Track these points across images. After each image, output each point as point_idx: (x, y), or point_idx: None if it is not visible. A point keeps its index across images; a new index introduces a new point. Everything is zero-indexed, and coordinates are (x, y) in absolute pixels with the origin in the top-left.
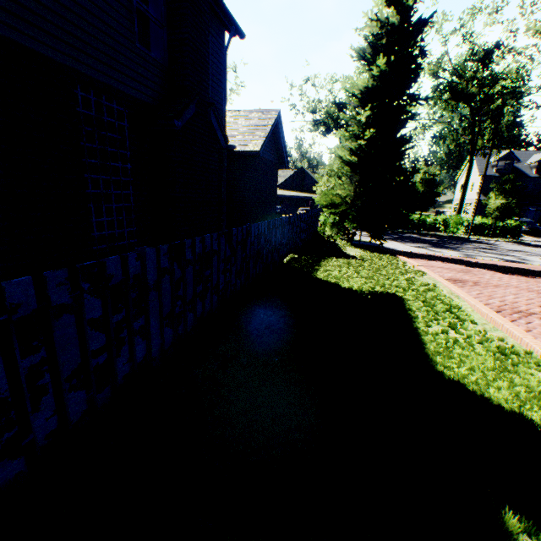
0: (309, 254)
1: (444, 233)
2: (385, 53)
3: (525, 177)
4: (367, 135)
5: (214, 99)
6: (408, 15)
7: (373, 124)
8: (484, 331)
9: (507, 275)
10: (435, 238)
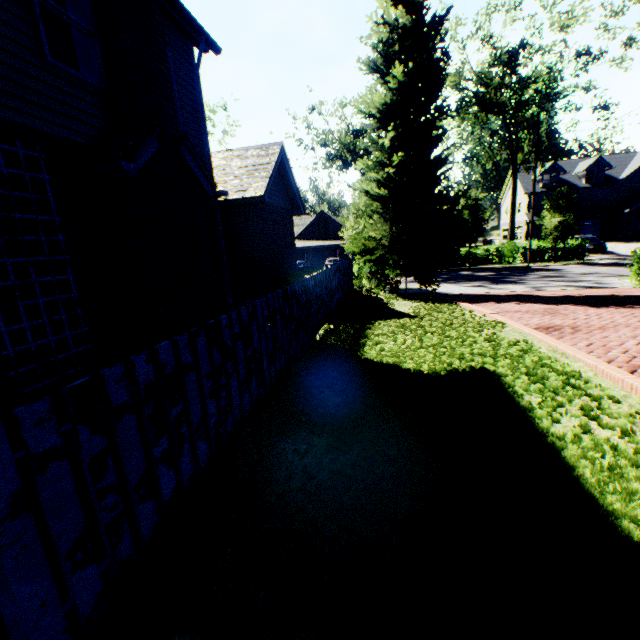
0: (349, 320)
1: (499, 265)
2: (401, 61)
3: (575, 188)
4: (394, 161)
5: (189, 134)
6: (420, 14)
7: (399, 147)
8: (639, 415)
9: (603, 310)
10: (492, 273)
